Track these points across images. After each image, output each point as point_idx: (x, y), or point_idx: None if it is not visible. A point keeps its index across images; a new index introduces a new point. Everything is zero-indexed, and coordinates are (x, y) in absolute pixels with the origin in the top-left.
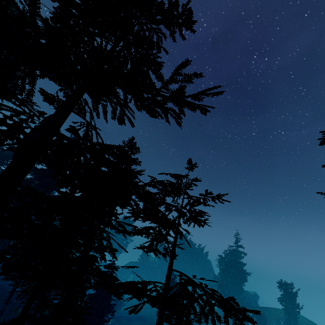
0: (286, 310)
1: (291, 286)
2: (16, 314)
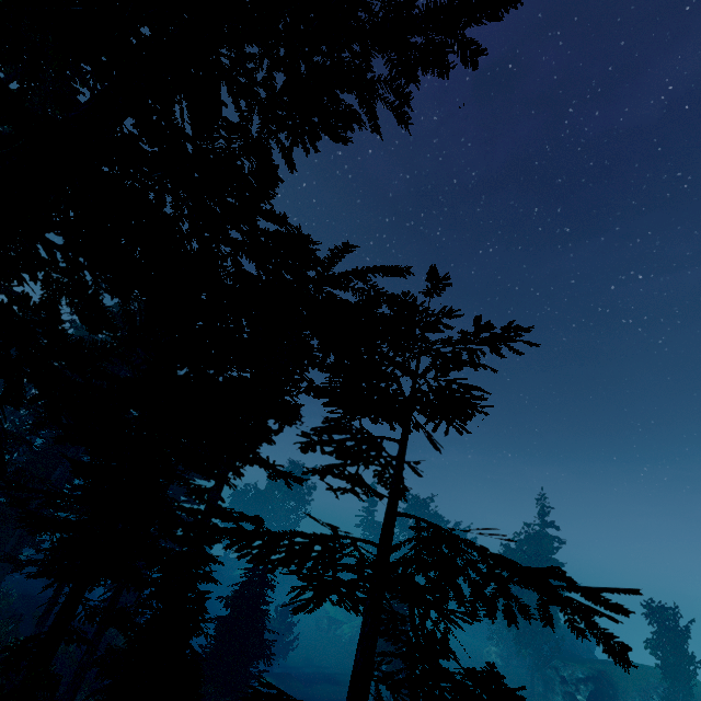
0: (665, 667)
1: (674, 614)
2: (65, 654)
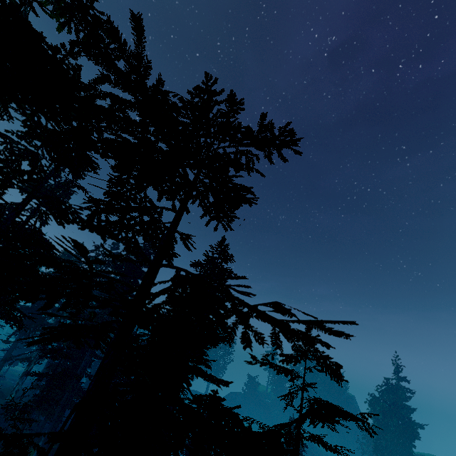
0: None
1: None
2: None
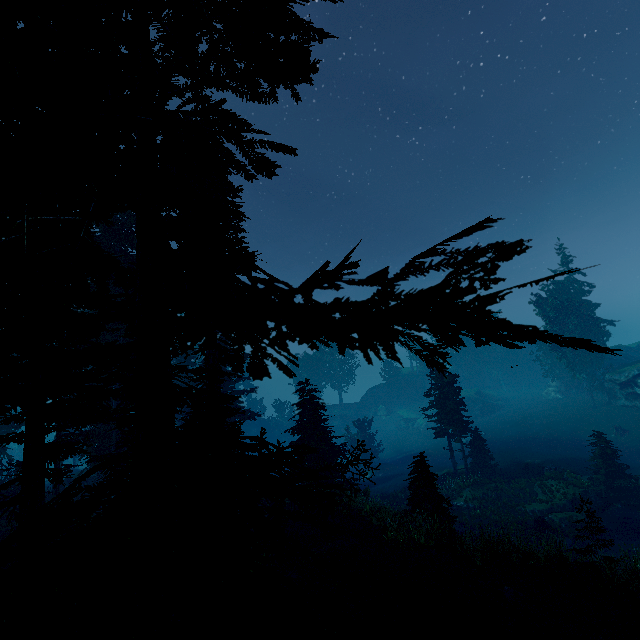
0: None
1: None
2: None
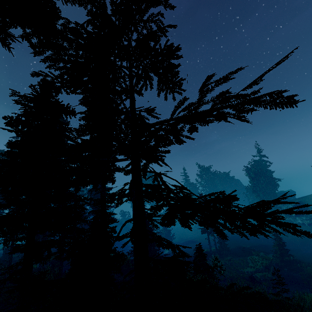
0: None
1: None
2: None
